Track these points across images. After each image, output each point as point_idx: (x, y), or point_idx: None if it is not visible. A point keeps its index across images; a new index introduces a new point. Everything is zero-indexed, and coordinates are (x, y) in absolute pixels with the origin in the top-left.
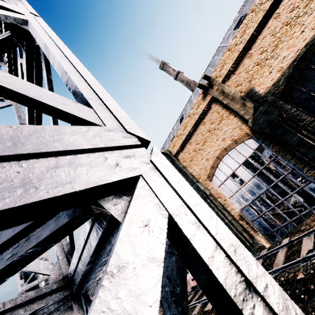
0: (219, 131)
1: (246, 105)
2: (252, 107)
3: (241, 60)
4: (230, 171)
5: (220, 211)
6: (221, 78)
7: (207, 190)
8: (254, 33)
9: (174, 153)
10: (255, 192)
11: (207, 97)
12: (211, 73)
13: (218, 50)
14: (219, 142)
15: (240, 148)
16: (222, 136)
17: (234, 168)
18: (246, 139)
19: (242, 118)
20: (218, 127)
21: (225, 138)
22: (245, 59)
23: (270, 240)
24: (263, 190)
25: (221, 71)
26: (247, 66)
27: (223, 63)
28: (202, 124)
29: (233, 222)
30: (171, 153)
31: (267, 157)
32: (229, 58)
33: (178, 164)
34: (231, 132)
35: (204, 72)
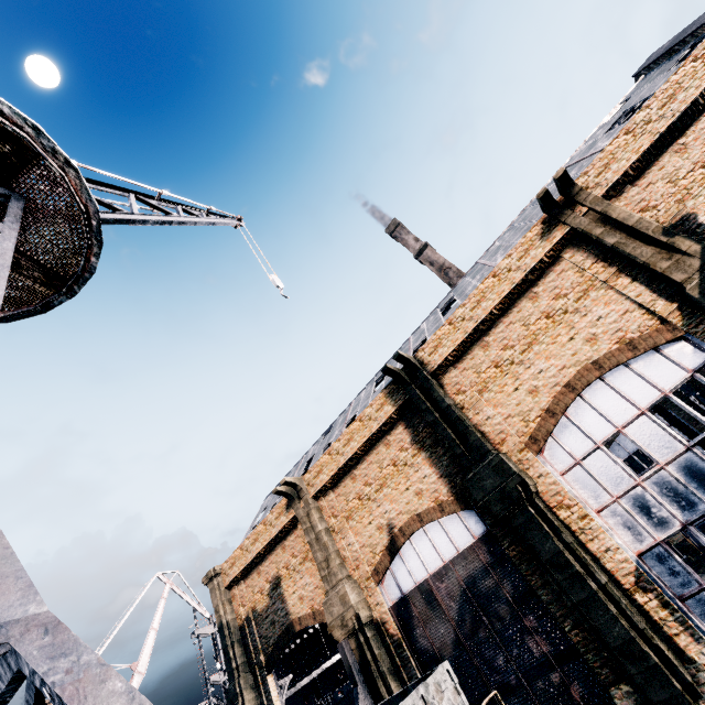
0: (580, 317)
1: (677, 246)
2: (697, 251)
3: (655, 158)
4: (605, 428)
5: (571, 549)
6: (600, 190)
7: (528, 477)
8: (699, 100)
9: (434, 365)
10: (694, 498)
11: (556, 231)
12: None
13: None
14: (576, 345)
15: (643, 366)
16: (588, 329)
17: (619, 420)
18: (666, 338)
19: (656, 285)
20: (576, 307)
21: (596, 335)
22: (667, 156)
23: None
24: None
25: (601, 175)
26: (674, 169)
27: (609, 158)
28: (529, 298)
29: (617, 594)
30: (424, 367)
31: (621, 460)
32: (626, 148)
33: (442, 394)
34: (617, 321)
35: (516, 217)
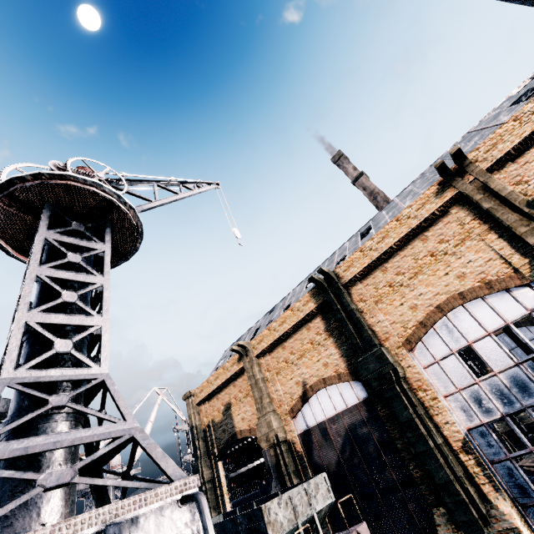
0: (455, 259)
1: None
2: None
3: None
4: (460, 341)
5: (421, 418)
6: (486, 164)
7: (399, 366)
8: None
9: (346, 279)
10: (514, 399)
11: (448, 192)
12: (451, 163)
13: (466, 137)
14: (449, 279)
15: (495, 301)
16: (460, 268)
17: (471, 337)
18: (515, 283)
19: (515, 243)
20: (454, 251)
21: (465, 274)
22: None
23: (532, 522)
24: (533, 400)
25: (489, 152)
26: None
27: (498, 139)
28: (420, 239)
29: (446, 452)
30: (339, 279)
31: None
32: (512, 132)
33: (349, 301)
34: (482, 265)
35: (429, 167)
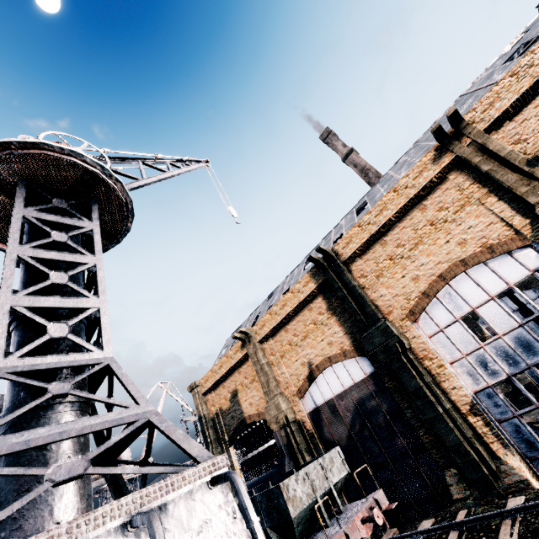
0: (456, 226)
1: (535, 175)
2: None
3: (533, 97)
4: (463, 308)
5: (429, 386)
6: (483, 124)
7: (405, 338)
8: None
9: (346, 256)
10: (519, 359)
11: (445, 157)
12: (445, 129)
13: (459, 100)
14: (450, 247)
15: (497, 265)
16: (461, 235)
17: (474, 303)
18: (517, 245)
19: (516, 204)
20: (454, 218)
21: (466, 240)
22: None
23: None
24: (538, 358)
25: (486, 112)
26: None
27: (495, 97)
28: (419, 209)
29: (455, 416)
30: (338, 257)
31: None
32: (509, 89)
33: (350, 278)
34: (483, 230)
35: (422, 136)
